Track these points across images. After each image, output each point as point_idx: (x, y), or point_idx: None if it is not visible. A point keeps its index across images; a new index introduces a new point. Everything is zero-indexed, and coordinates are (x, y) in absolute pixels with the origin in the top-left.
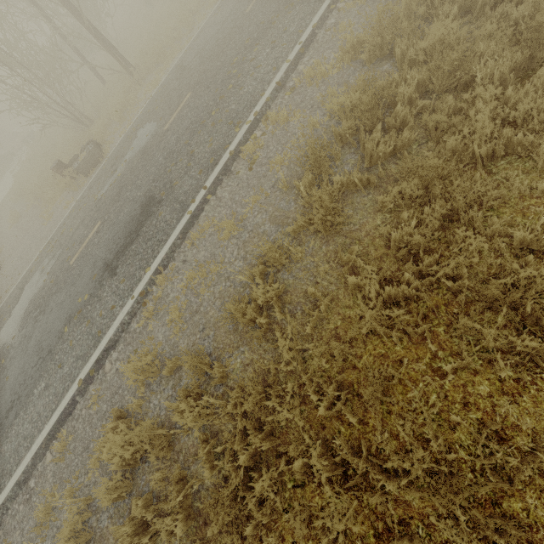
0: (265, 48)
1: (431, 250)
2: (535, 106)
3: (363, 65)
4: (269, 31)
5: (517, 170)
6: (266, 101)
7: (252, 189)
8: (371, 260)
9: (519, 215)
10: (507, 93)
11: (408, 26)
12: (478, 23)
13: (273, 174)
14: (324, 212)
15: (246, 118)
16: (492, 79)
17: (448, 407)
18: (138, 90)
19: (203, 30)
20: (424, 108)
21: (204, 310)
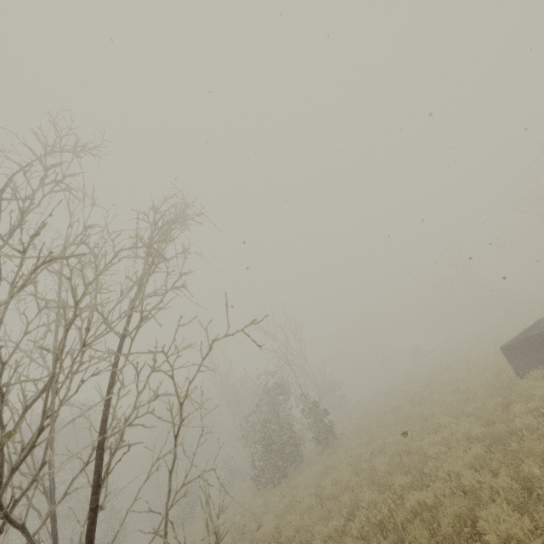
0: None
1: None
2: None
3: None
4: None
5: None
6: None
7: None
8: None
9: None
10: None
11: None
12: None
13: None
14: None
15: None
16: None
17: None
18: None
19: None
20: None
21: None
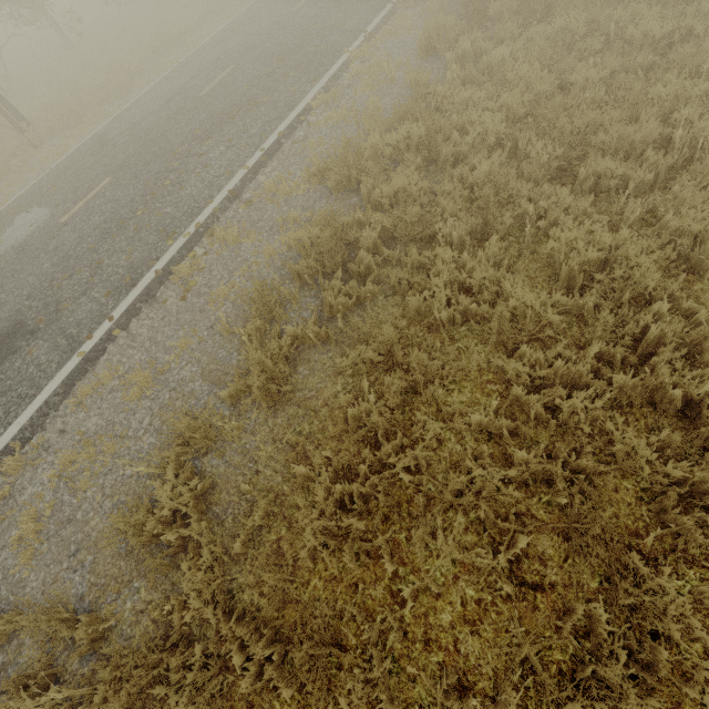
0: (219, 145)
1: (395, 428)
2: (487, 277)
3: (331, 193)
4: (227, 126)
5: (476, 339)
6: (214, 211)
7: (183, 328)
8: (328, 439)
9: (479, 391)
10: (464, 257)
11: (374, 165)
12: (442, 176)
13: (213, 310)
14: (268, 375)
15: (184, 228)
16: (453, 238)
17: (408, 649)
18: (30, 154)
19: (142, 99)
20: (391, 256)
21: (82, 518)
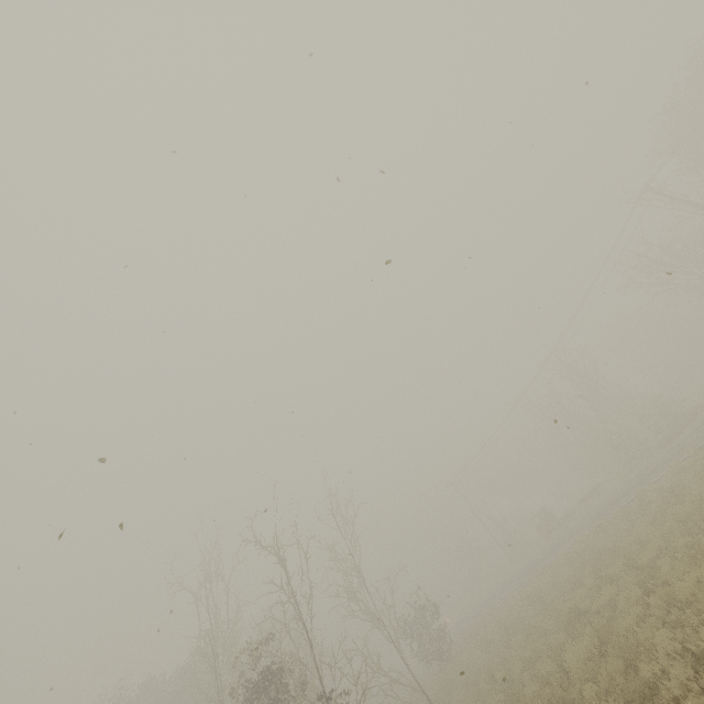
0: None
1: None
2: None
3: None
4: None
5: None
6: None
7: None
8: None
9: None
10: None
11: None
12: None
13: None
14: None
15: None
16: None
17: None
18: None
19: None
20: None
21: None
